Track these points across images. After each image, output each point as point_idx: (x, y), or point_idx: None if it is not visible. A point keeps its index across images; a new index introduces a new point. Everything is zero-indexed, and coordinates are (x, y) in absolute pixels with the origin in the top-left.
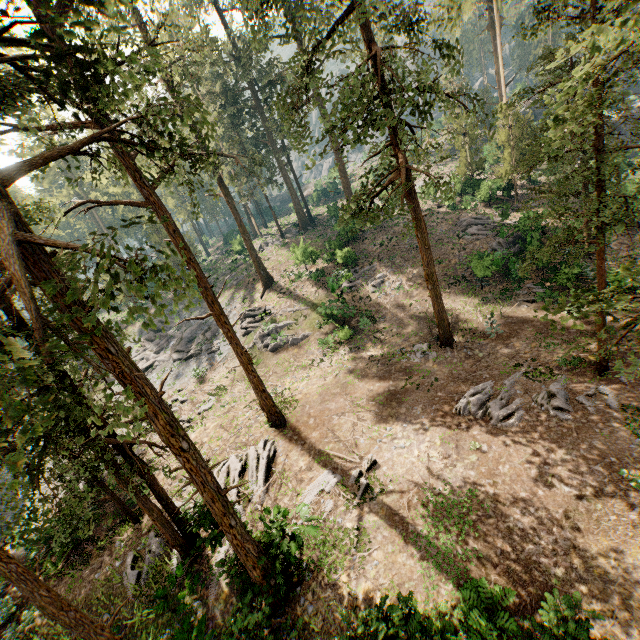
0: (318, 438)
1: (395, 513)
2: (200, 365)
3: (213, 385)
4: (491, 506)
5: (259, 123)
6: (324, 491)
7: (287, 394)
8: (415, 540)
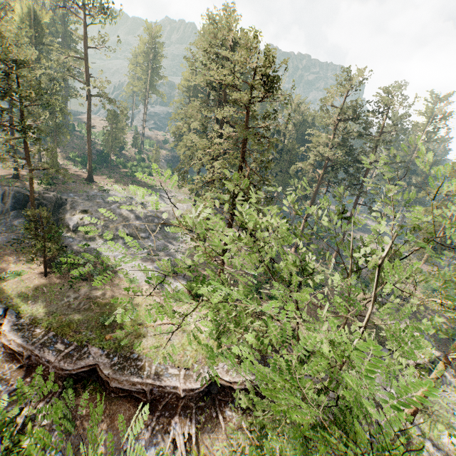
0: None
1: None
2: None
3: None
4: None
5: None
6: None
7: None
8: None
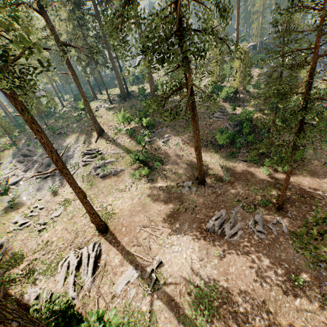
0: (127, 242)
1: (172, 299)
2: (54, 183)
3: (62, 198)
4: (225, 295)
5: (97, 27)
6: (130, 282)
7: (109, 208)
8: (183, 320)
